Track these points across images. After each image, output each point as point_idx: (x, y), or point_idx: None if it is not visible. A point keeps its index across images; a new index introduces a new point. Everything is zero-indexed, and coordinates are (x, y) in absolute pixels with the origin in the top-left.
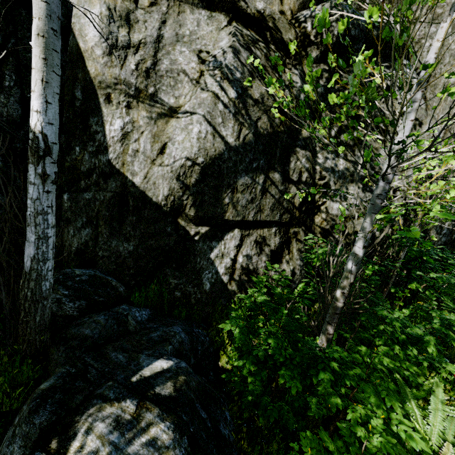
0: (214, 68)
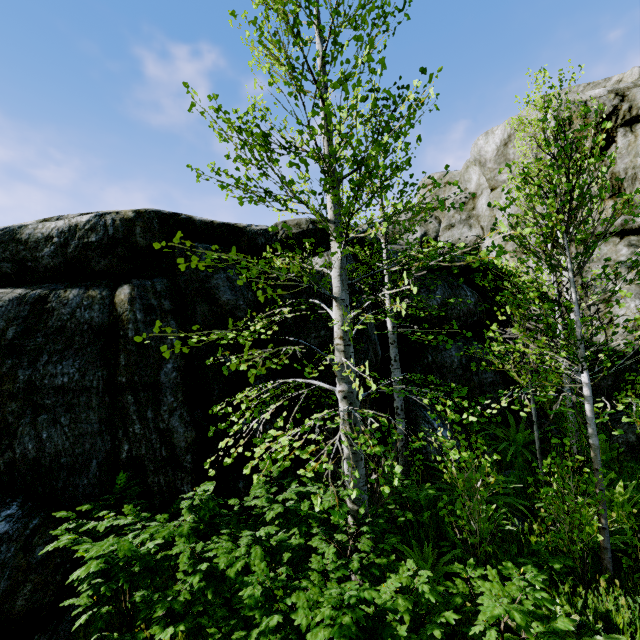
0: (626, 268)
